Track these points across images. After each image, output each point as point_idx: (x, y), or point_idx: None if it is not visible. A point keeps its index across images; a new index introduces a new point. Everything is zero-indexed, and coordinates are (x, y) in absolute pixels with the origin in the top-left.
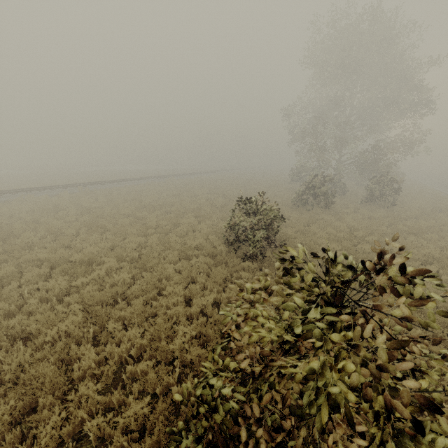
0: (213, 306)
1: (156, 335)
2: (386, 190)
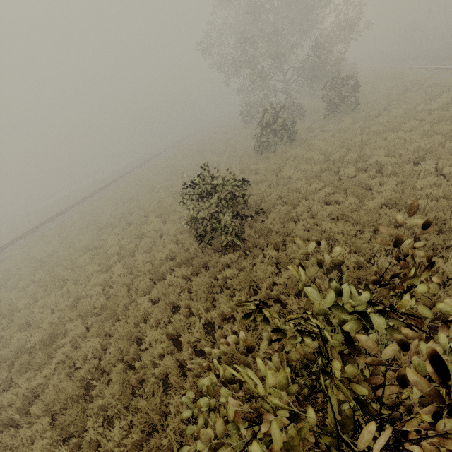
0: (206, 338)
1: (147, 420)
2: (344, 92)
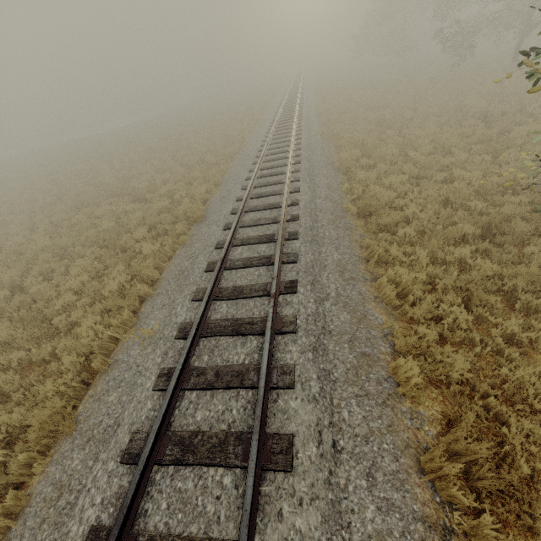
0: None
1: None
2: None
